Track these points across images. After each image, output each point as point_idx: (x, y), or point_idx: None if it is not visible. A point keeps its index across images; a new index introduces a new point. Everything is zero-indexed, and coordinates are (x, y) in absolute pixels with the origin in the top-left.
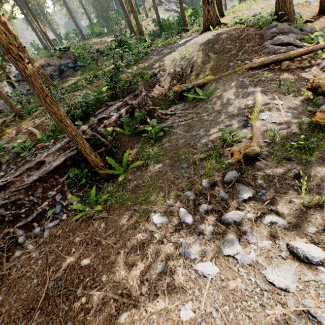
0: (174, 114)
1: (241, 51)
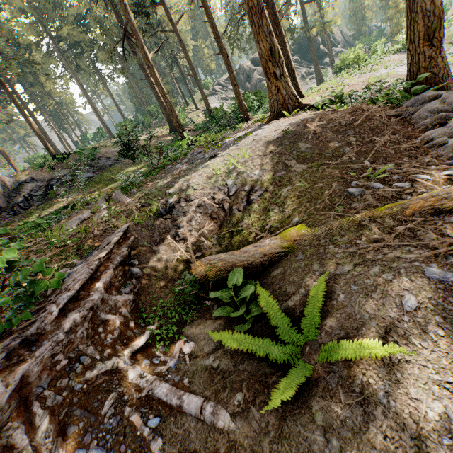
0: (176, 409)
1: (369, 154)
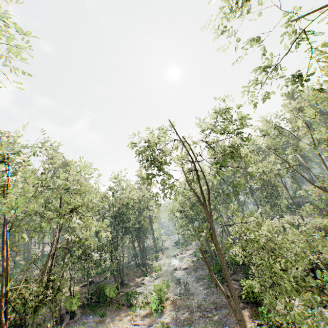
0: None
1: None
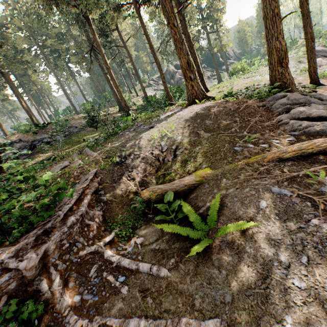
0: (135, 271)
1: (246, 128)
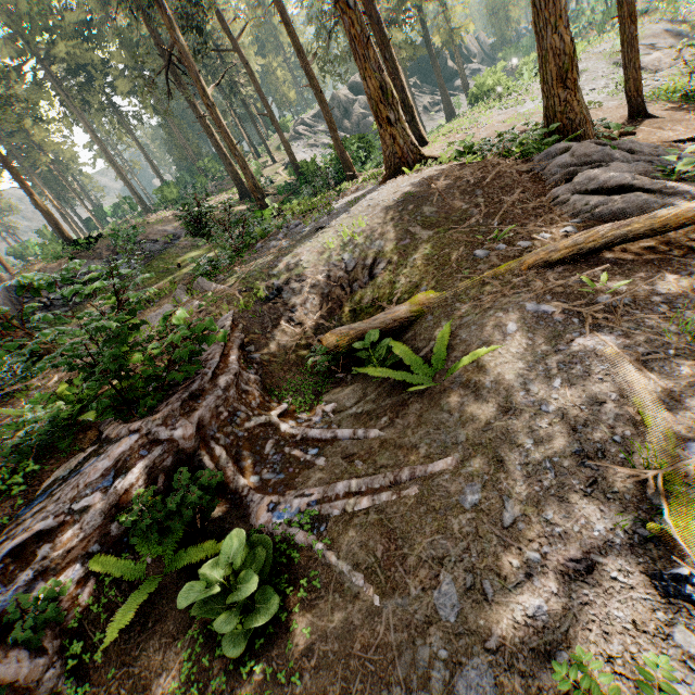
0: (331, 440)
1: (496, 216)
